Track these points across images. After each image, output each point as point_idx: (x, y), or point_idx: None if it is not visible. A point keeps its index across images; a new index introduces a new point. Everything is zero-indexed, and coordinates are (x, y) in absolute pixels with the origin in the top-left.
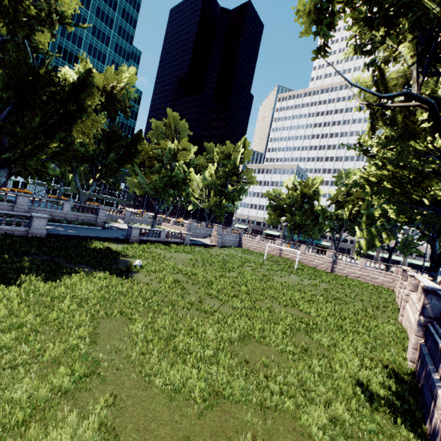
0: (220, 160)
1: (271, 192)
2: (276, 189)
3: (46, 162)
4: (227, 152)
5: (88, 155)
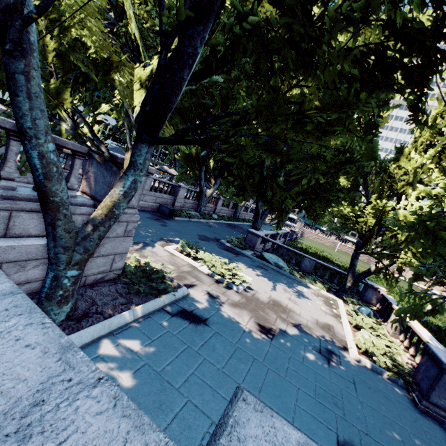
0: None
1: None
2: None
3: None
4: None
5: None
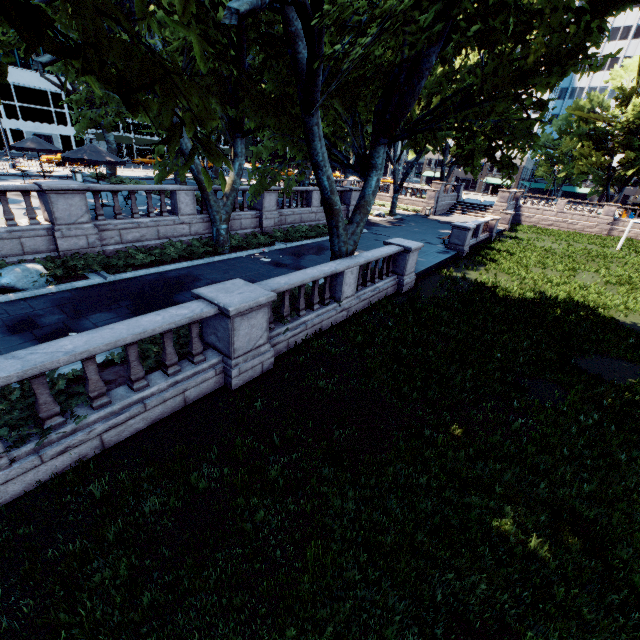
0: None
1: (583, 104)
2: (596, 94)
3: None
4: None
5: None
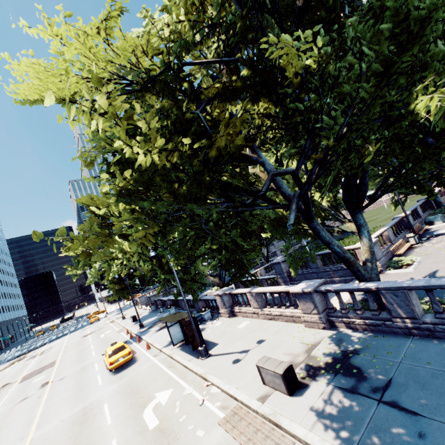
0: None
1: None
2: None
3: None
4: None
5: None
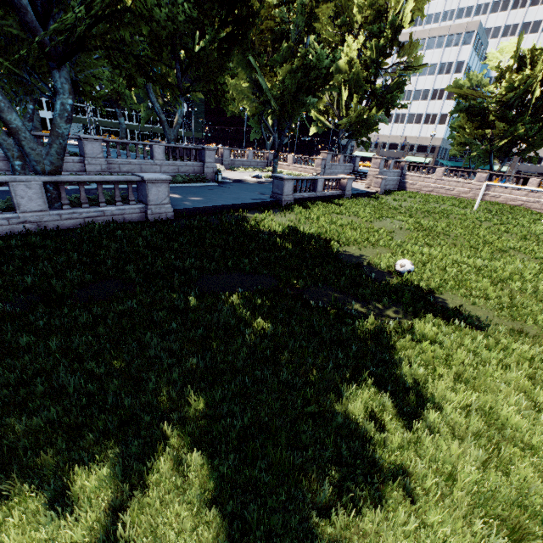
0: (367, 24)
1: (462, 82)
2: (474, 73)
3: (96, 65)
4: (382, 3)
5: (165, 35)
